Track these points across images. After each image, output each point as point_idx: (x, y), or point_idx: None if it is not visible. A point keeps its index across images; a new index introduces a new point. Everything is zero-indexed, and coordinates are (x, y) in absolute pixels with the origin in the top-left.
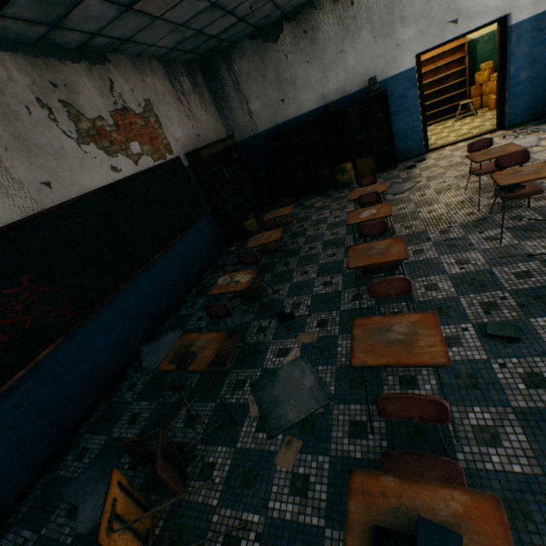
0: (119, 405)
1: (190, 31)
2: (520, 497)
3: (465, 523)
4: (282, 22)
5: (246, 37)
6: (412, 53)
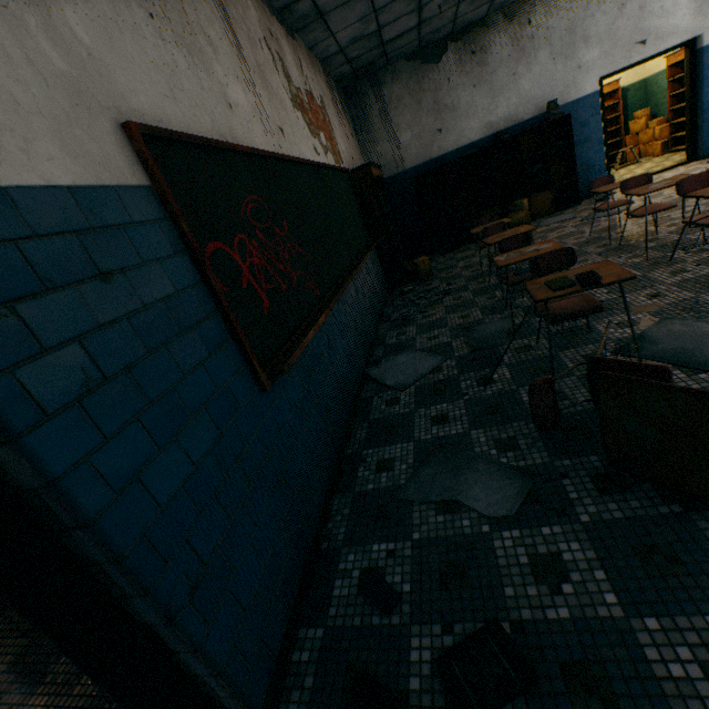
0: (391, 419)
1: (374, 25)
2: None
3: None
4: (447, 42)
5: (402, 58)
6: (595, 76)
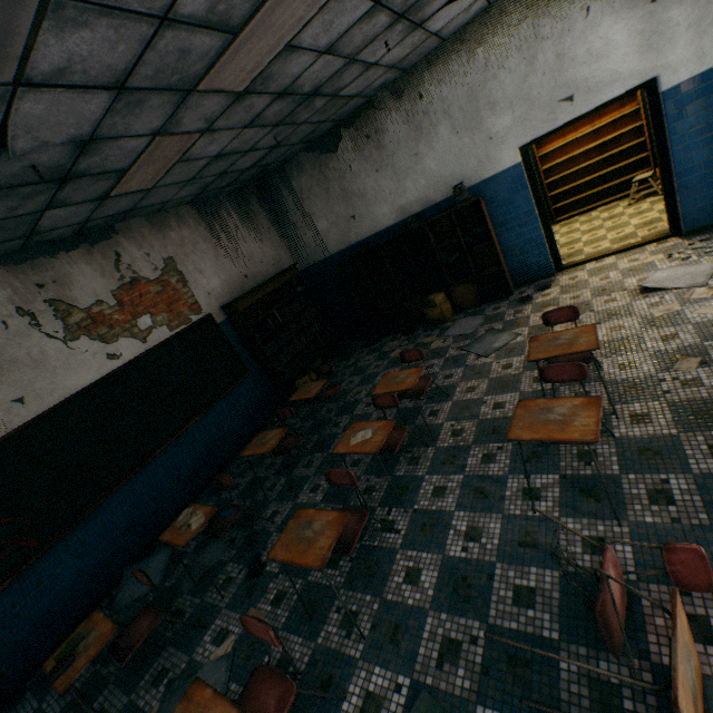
0: None
1: (209, 177)
2: None
3: None
4: (340, 129)
5: (302, 151)
6: (512, 146)
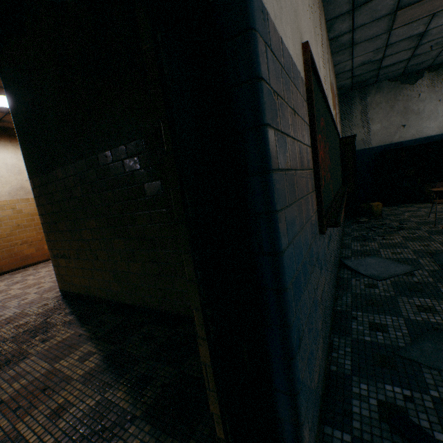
0: (373, 296)
1: (381, 55)
2: None
3: None
4: (424, 71)
5: (386, 80)
6: None
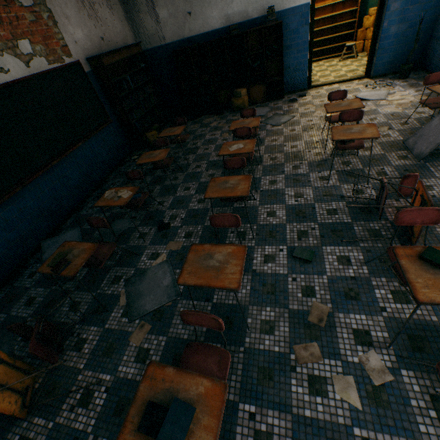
0: (19, 290)
1: None
2: (272, 366)
3: (202, 400)
4: None
5: None
6: None
